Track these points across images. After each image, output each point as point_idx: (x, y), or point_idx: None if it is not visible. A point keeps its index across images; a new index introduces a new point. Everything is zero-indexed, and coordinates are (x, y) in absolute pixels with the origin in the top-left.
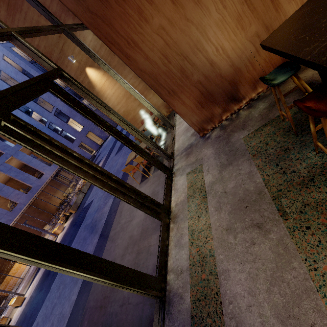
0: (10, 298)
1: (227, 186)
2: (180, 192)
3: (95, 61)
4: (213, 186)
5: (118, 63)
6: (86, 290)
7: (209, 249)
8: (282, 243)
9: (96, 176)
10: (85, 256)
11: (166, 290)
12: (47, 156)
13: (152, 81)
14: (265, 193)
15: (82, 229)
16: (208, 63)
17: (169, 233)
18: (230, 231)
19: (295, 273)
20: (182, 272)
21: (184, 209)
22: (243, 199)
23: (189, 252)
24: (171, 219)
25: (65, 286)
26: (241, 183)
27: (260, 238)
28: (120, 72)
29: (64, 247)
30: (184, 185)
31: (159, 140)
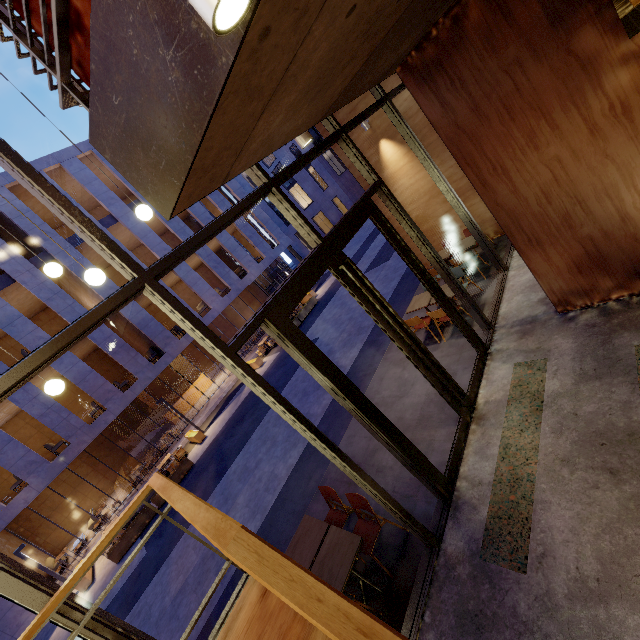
0: (181, 429)
1: (581, 407)
2: (497, 387)
3: (413, 150)
4: (558, 400)
5: (437, 139)
6: (313, 460)
7: (529, 473)
8: (636, 500)
9: (406, 340)
10: (389, 424)
11: (454, 496)
12: (367, 307)
13: (508, 220)
14: (639, 438)
15: (299, 377)
16: (617, 216)
17: (468, 435)
18: (567, 463)
19: (639, 531)
20: (480, 484)
21: (499, 412)
22: (602, 433)
23: (496, 467)
24: (474, 418)
25: (276, 443)
26: (606, 412)
27: (608, 485)
28: (436, 154)
29: (375, 408)
30: (505, 380)
31: (469, 284)
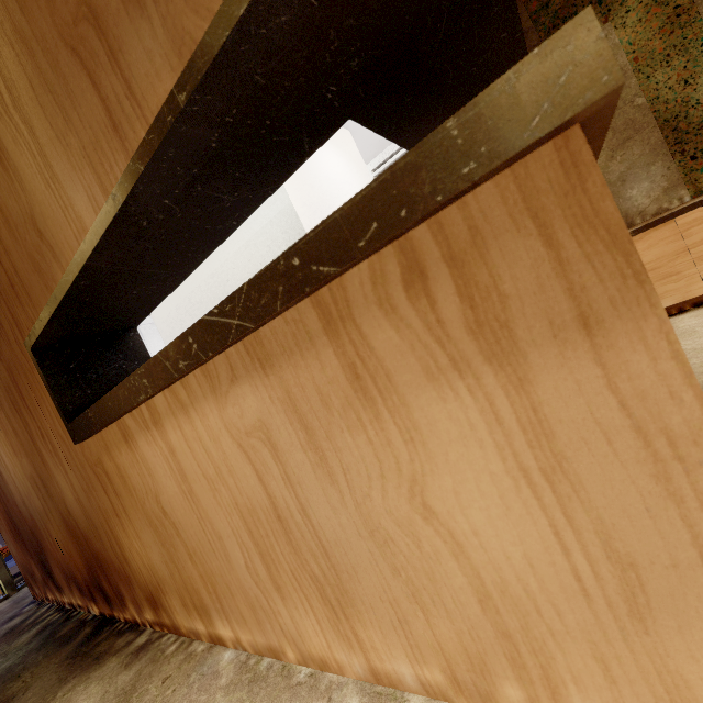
0: None
1: None
2: None
3: None
4: None
5: None
6: None
7: None
8: None
9: None
10: None
11: None
12: None
13: None
14: None
15: None
16: None
17: None
18: None
19: None
20: None
21: None
22: None
23: None
24: None
25: None
26: None
27: None
28: None
29: None
30: None
31: None
